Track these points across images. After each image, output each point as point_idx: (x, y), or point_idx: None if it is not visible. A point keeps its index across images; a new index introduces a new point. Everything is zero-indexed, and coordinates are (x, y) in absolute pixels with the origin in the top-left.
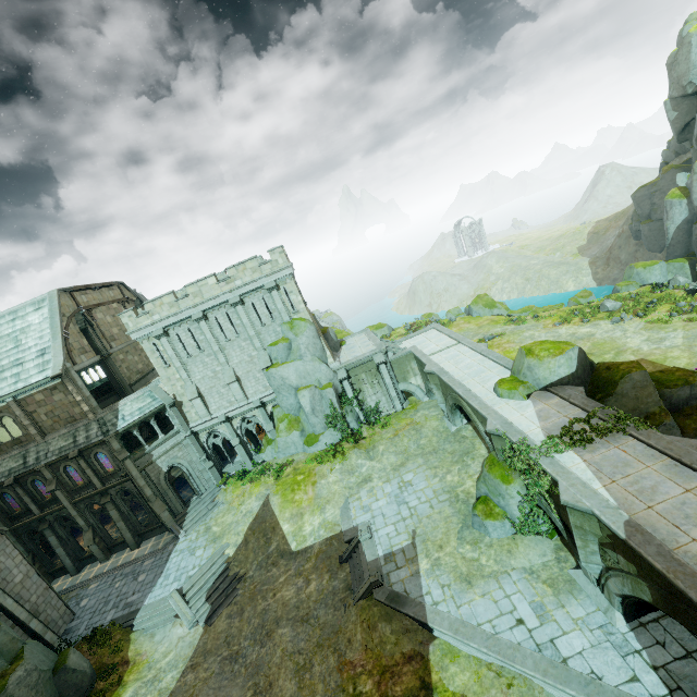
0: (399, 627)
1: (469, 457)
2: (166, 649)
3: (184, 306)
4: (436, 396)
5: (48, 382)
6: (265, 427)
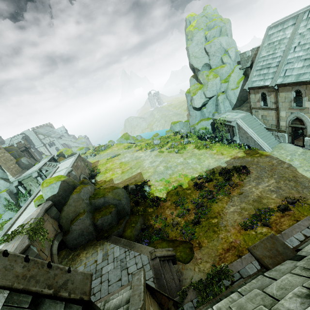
0: None
1: None
2: None
3: None
4: None
5: None
6: None
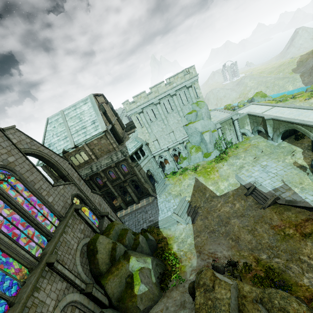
0: (295, 211)
1: (293, 152)
2: (179, 232)
3: (150, 98)
4: (268, 130)
5: (99, 135)
6: (182, 152)
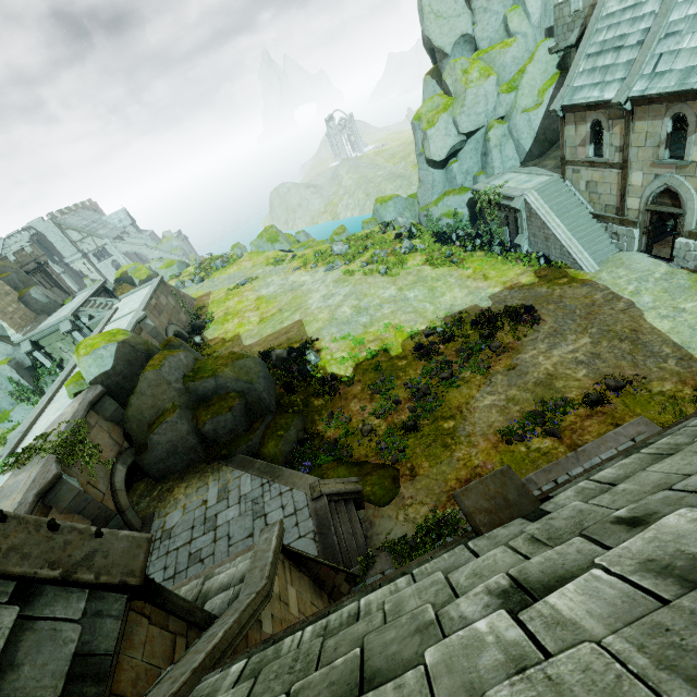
0: None
1: None
2: None
3: None
4: None
5: None
6: None
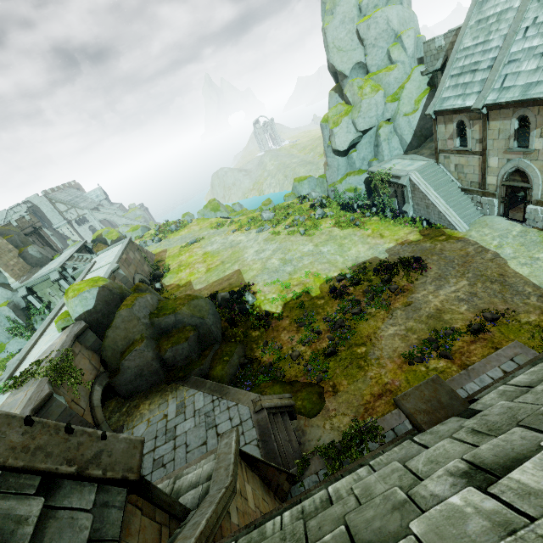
0: None
1: None
2: None
3: None
4: None
5: None
6: None
